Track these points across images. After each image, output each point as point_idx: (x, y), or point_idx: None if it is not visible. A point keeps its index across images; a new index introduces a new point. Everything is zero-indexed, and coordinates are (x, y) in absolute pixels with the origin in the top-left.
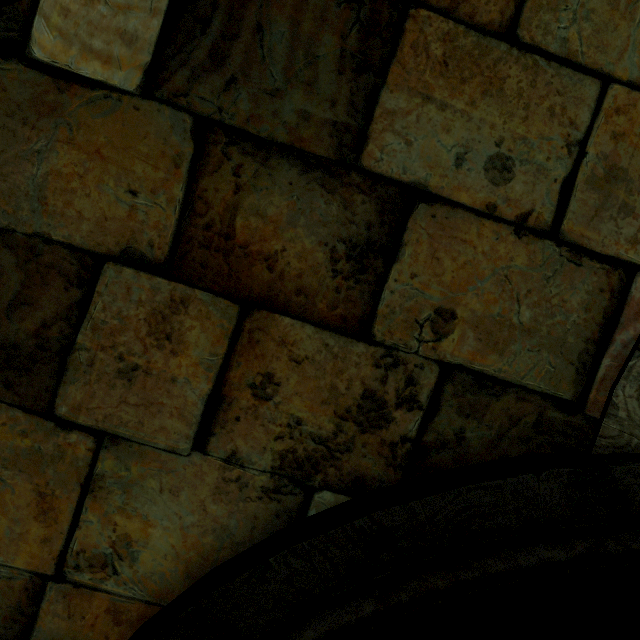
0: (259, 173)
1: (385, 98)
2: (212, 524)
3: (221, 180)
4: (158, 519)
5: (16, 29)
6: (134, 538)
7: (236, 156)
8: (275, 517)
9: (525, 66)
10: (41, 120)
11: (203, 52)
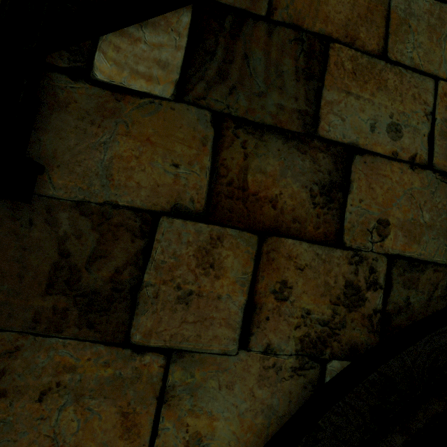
0: (258, 145)
1: (325, 94)
2: (260, 406)
3: (234, 151)
4: (220, 412)
5: (82, 60)
6: (203, 434)
7: (242, 135)
8: (303, 389)
9: (395, 73)
10: (104, 121)
11: (212, 71)
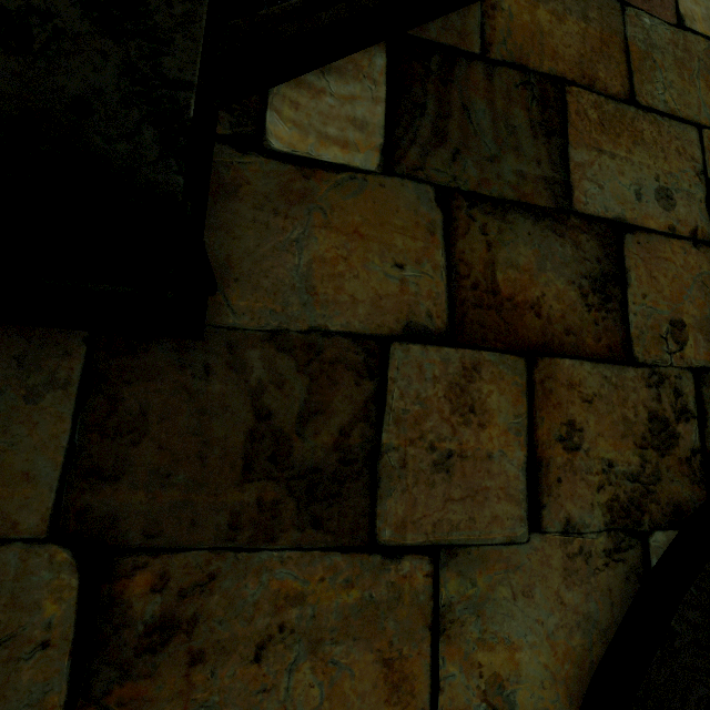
0: (502, 229)
1: (572, 154)
2: (574, 618)
3: (473, 240)
4: (521, 637)
5: (249, 124)
6: (504, 675)
7: (479, 217)
8: (626, 582)
9: (650, 122)
10: (292, 208)
11: (426, 131)
